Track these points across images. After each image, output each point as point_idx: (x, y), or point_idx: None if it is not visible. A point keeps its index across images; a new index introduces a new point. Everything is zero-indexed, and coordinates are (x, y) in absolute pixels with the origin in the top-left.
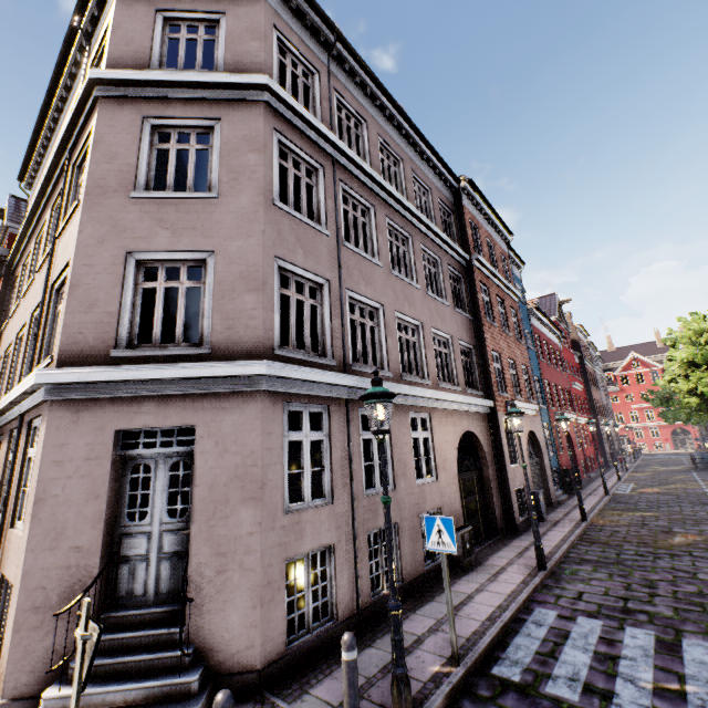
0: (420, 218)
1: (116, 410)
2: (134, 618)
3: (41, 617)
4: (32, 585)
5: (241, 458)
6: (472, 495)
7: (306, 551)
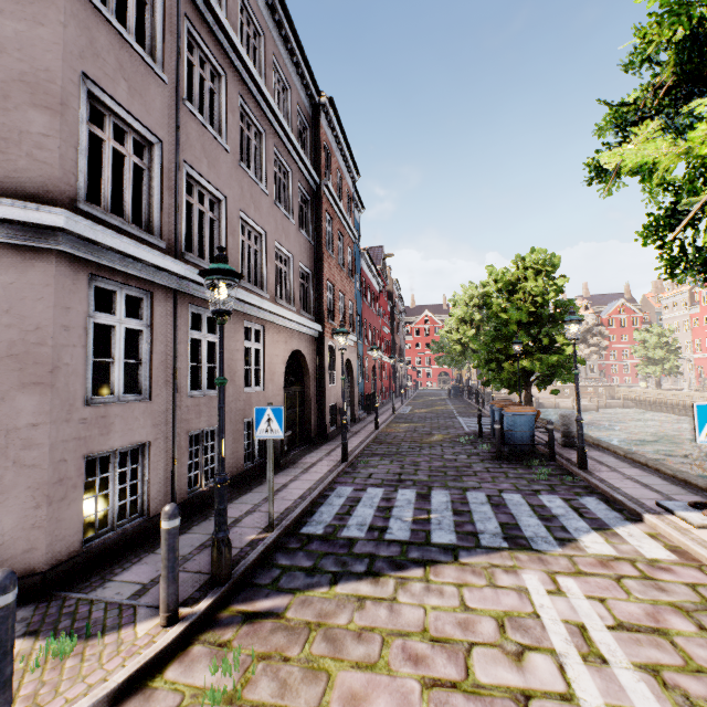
0: (278, 115)
1: None
2: None
3: None
4: None
5: (19, 333)
6: (294, 408)
7: (114, 447)
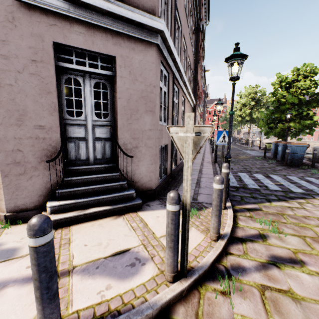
0: None
1: (50, 24)
2: (85, 170)
3: (23, 168)
4: (8, 148)
5: (144, 86)
6: None
7: (163, 144)
